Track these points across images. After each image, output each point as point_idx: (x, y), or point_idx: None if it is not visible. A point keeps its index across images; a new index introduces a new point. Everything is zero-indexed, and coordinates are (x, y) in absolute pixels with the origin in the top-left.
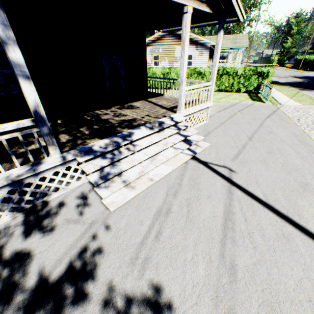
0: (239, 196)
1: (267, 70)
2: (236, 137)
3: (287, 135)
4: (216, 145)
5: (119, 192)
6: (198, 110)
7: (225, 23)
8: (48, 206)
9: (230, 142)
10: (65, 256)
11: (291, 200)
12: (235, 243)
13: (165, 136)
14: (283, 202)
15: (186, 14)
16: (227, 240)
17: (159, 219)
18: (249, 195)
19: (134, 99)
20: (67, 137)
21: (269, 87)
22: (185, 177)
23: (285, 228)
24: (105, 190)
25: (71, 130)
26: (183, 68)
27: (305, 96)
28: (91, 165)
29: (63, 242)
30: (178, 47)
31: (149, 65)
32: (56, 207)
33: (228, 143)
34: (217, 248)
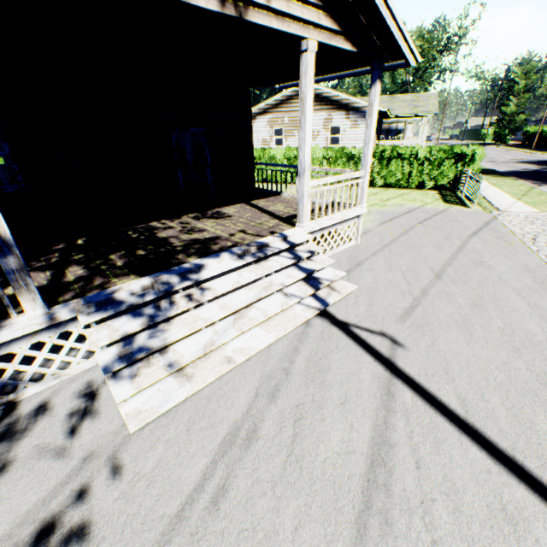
0: (407, 403)
1: (471, 151)
2: (410, 272)
3: (511, 269)
4: (370, 289)
5: (158, 386)
6: (339, 221)
7: (384, 69)
8: (15, 413)
9: (398, 282)
10: (4, 544)
11: (522, 418)
12: (389, 527)
13: (266, 270)
14: (505, 422)
15: (306, 53)
16: (372, 519)
17: (228, 454)
18: (429, 400)
19: (228, 202)
20: (81, 272)
21: (475, 179)
22: (300, 355)
23: (508, 492)
24: (127, 384)
25: (94, 258)
26: (305, 147)
27: (546, 196)
28: (107, 331)
29: (13, 505)
30: (316, 114)
31: (267, 143)
32: (28, 417)
33: (394, 283)
34: (346, 540)
